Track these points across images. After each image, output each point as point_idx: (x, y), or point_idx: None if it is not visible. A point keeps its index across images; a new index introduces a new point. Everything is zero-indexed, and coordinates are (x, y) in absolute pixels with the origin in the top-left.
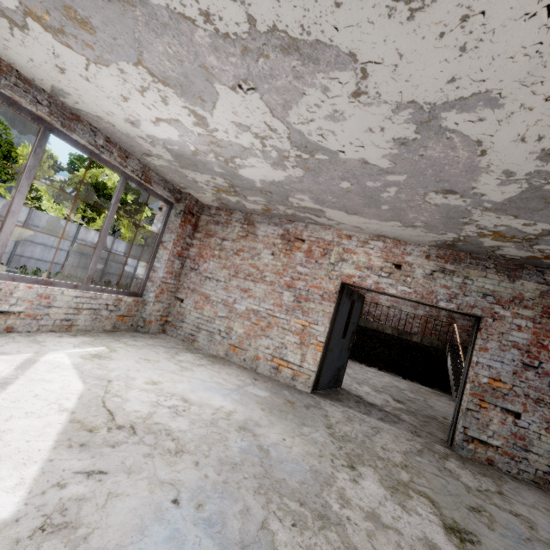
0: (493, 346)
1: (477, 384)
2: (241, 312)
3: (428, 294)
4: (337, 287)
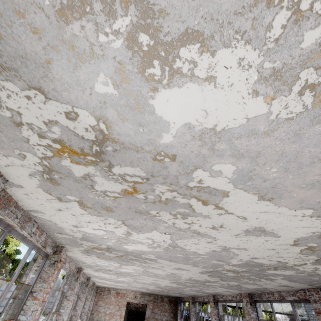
0: (148, 309)
1: (146, 317)
2: (108, 313)
3: (140, 301)
4: (126, 303)
